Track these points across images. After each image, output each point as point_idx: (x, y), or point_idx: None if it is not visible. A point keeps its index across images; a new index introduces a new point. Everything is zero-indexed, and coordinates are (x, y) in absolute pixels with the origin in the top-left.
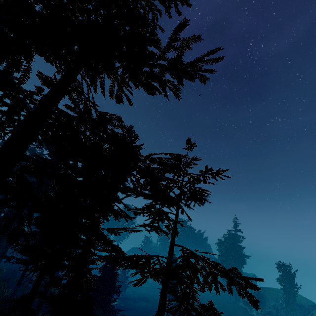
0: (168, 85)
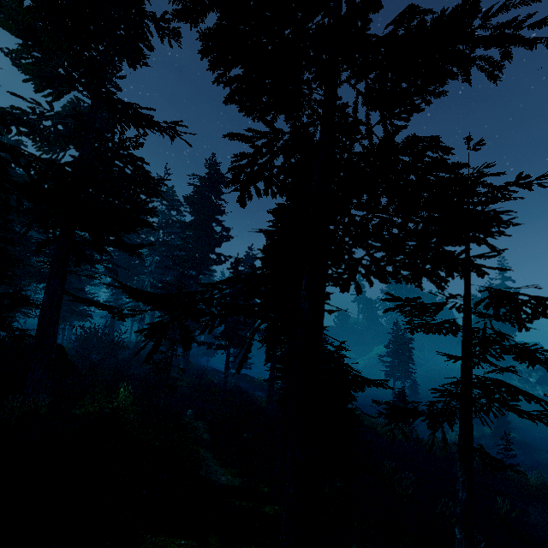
0: (476, 65)
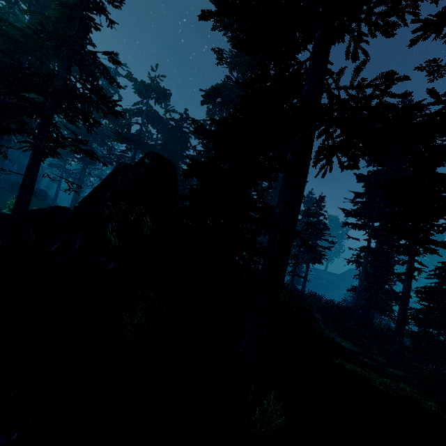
0: None
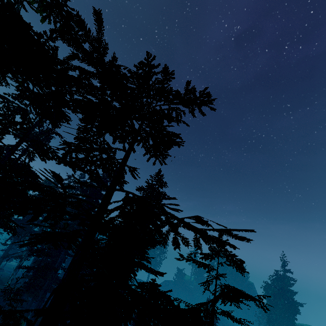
0: None
